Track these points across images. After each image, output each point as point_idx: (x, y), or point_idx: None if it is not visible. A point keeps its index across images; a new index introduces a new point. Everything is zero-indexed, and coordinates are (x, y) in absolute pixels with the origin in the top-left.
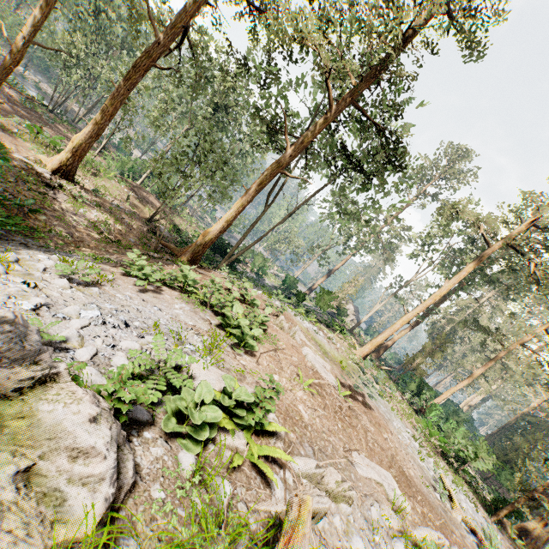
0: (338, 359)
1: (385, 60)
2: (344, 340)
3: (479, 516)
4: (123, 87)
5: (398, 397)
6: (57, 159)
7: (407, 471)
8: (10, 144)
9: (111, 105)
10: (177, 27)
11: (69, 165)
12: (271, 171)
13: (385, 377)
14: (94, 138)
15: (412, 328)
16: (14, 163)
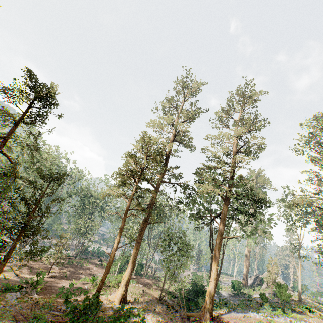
0: None
1: (232, 176)
2: (317, 317)
3: None
4: (139, 239)
5: None
6: (119, 294)
7: None
8: None
9: (136, 250)
10: (152, 205)
11: (124, 294)
12: (219, 240)
13: None
14: (132, 270)
15: None
16: (109, 313)
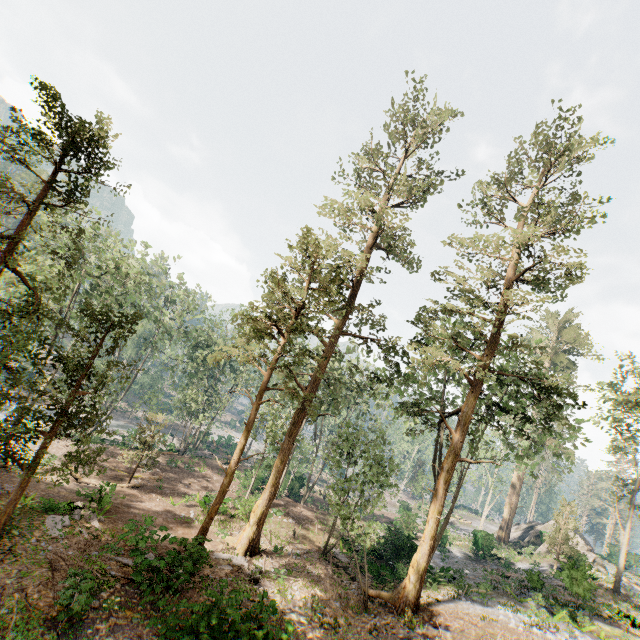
0: None
1: (495, 332)
2: None
3: None
4: (287, 443)
5: None
6: (245, 538)
7: None
8: (205, 542)
9: (281, 463)
10: (317, 379)
11: (255, 538)
12: (450, 465)
13: None
14: (272, 499)
15: None
16: (223, 570)
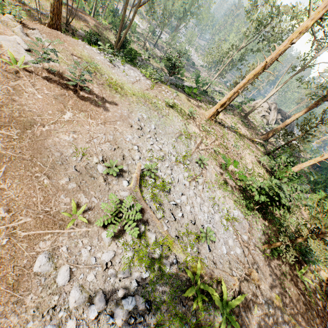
0: (121, 86)
1: None
2: (195, 103)
3: (222, 230)
4: None
5: (247, 157)
6: None
7: (52, 131)
8: None
9: None
10: None
11: None
12: None
13: (256, 148)
14: None
15: (308, 110)
16: None
